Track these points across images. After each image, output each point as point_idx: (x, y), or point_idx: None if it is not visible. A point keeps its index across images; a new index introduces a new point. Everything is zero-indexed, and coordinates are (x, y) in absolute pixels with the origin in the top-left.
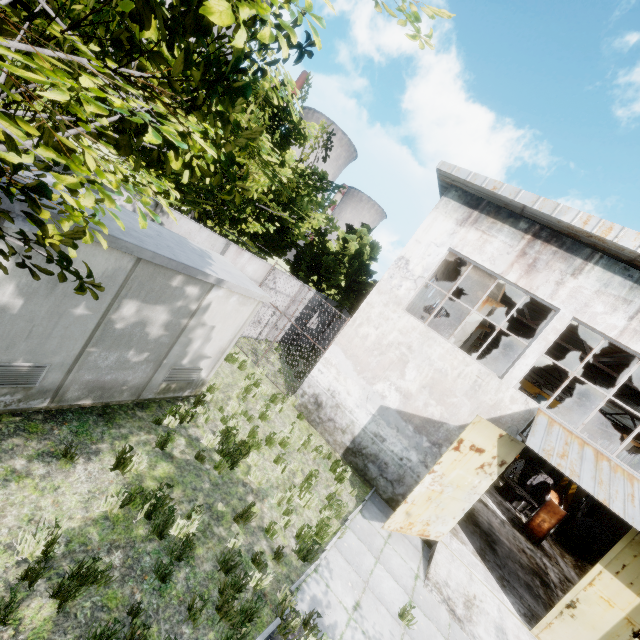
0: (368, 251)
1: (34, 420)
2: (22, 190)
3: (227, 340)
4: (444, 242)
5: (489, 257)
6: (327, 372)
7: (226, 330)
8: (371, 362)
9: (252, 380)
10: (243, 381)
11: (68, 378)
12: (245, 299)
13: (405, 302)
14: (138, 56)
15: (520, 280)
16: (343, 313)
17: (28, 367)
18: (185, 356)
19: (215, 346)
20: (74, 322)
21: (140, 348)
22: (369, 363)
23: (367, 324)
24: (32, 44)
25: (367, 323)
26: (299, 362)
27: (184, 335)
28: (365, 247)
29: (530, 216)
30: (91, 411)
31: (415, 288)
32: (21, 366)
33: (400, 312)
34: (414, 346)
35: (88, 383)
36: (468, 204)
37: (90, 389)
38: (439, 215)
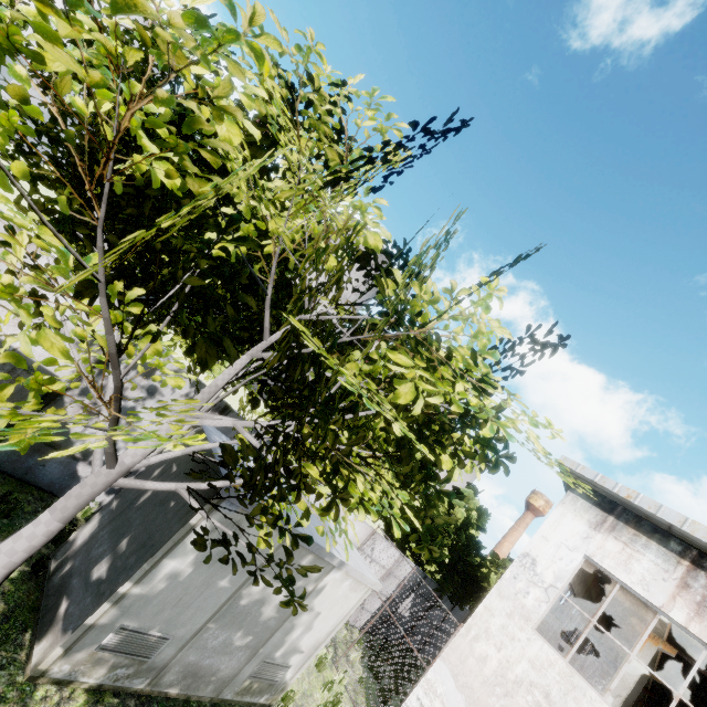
0: (474, 517)
1: (127, 706)
2: (293, 535)
3: (326, 631)
4: (577, 546)
5: (639, 579)
6: (429, 705)
7: (329, 618)
8: (492, 705)
9: (332, 693)
10: (320, 691)
11: (177, 656)
12: (357, 584)
13: (535, 618)
14: (380, 456)
15: (691, 623)
16: (443, 599)
17: (157, 637)
18: (281, 646)
19: (312, 637)
20: (214, 593)
21: (248, 629)
22: (489, 706)
23: (485, 639)
24: (320, 439)
25: (485, 637)
26: (383, 669)
27: (290, 619)
28: (471, 512)
29: (681, 536)
30: (173, 705)
31: (547, 600)
32: (153, 635)
33: (529, 631)
34: (553, 694)
35: (188, 665)
36: (600, 506)
37: (185, 673)
38: (567, 511)
